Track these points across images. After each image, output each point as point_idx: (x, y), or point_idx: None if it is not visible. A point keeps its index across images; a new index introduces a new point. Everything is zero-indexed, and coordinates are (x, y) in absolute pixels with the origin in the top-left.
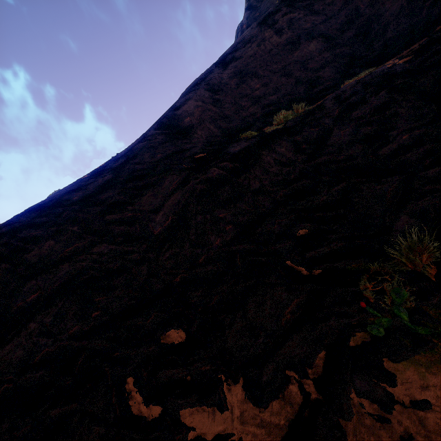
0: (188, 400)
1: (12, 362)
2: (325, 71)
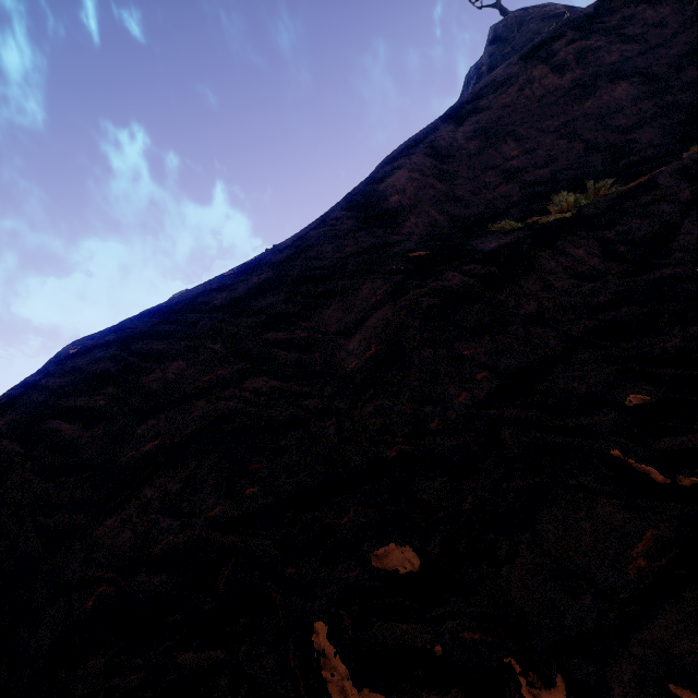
0: (444, 697)
1: (115, 549)
2: (644, 131)
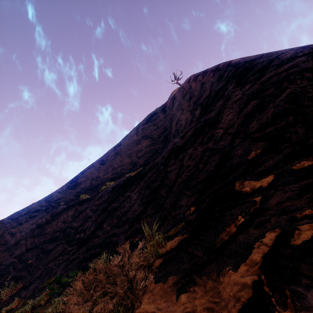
0: None
1: None
2: (142, 159)
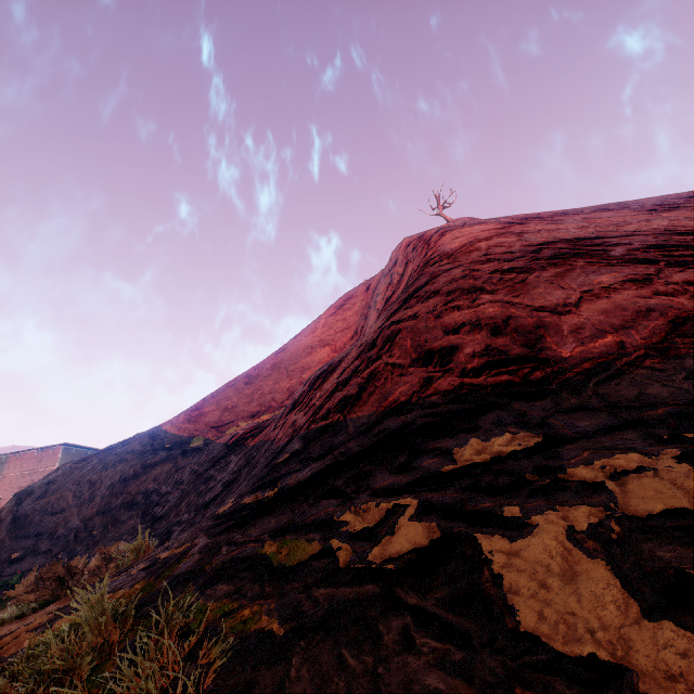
0: None
1: None
2: None
